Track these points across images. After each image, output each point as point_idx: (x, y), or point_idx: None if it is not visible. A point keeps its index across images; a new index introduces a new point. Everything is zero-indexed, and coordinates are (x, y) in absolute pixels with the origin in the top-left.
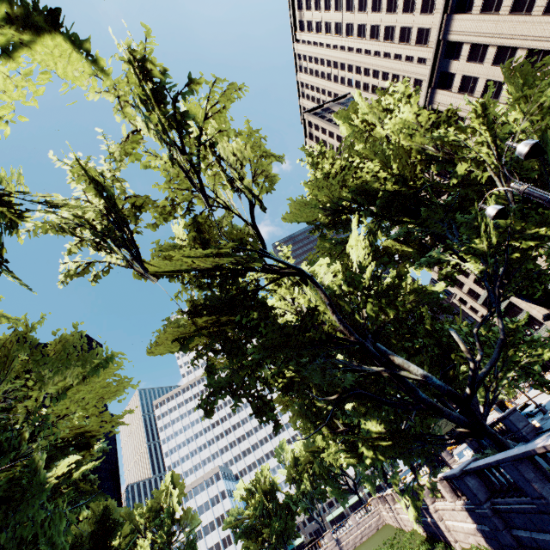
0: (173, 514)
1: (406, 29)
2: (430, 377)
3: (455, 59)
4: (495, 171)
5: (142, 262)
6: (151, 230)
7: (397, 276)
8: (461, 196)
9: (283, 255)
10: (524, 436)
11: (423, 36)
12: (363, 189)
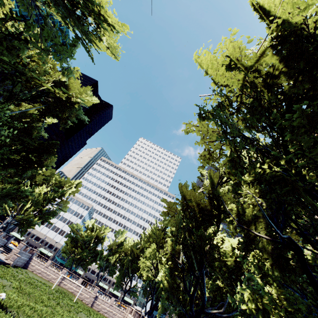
0: (63, 194)
1: None
2: None
3: None
4: None
5: None
6: None
7: None
8: None
9: None
10: None
11: None
12: None
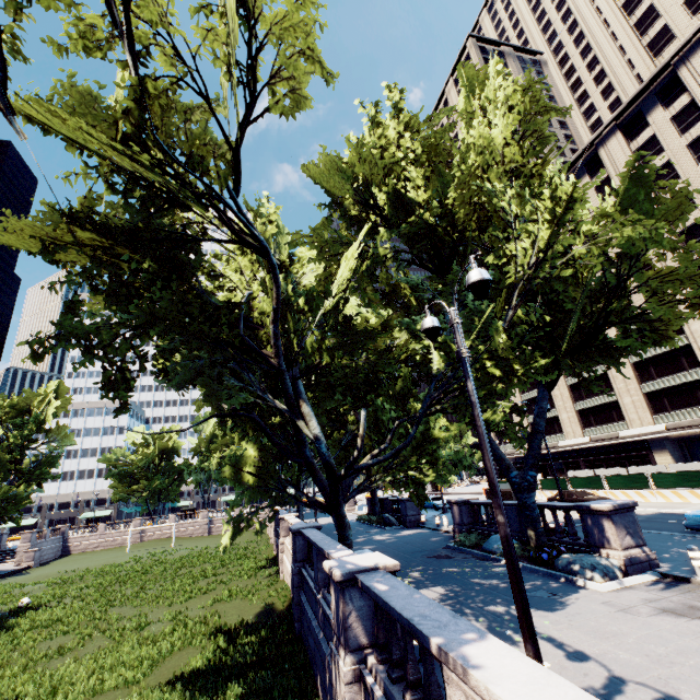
0: (41, 423)
1: (654, 13)
2: (320, 441)
3: (664, 106)
4: (520, 277)
5: (4, 93)
6: (54, 51)
7: (383, 323)
8: (495, 279)
9: (268, 216)
10: (406, 523)
11: (661, 41)
12: (403, 198)
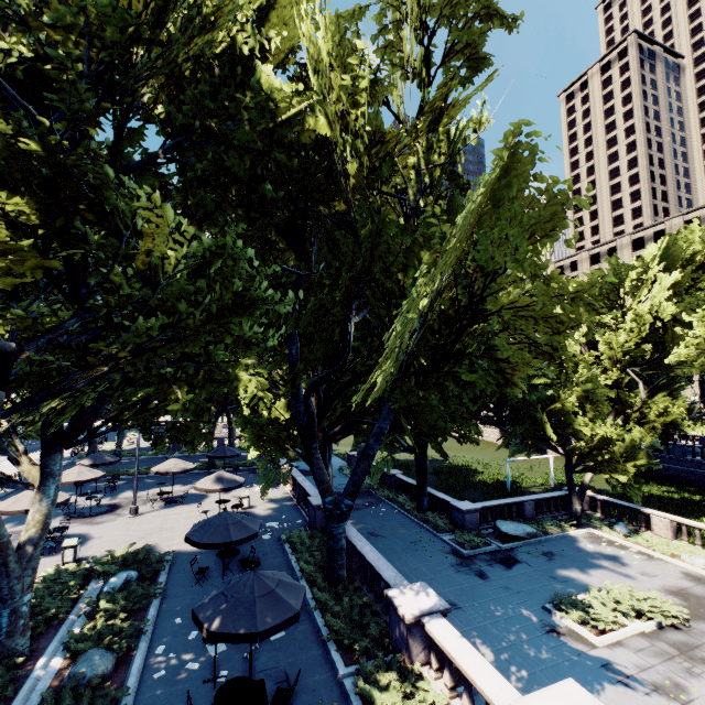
0: None
1: None
2: None
3: None
4: None
5: None
6: None
7: None
8: None
9: None
10: None
11: None
12: None
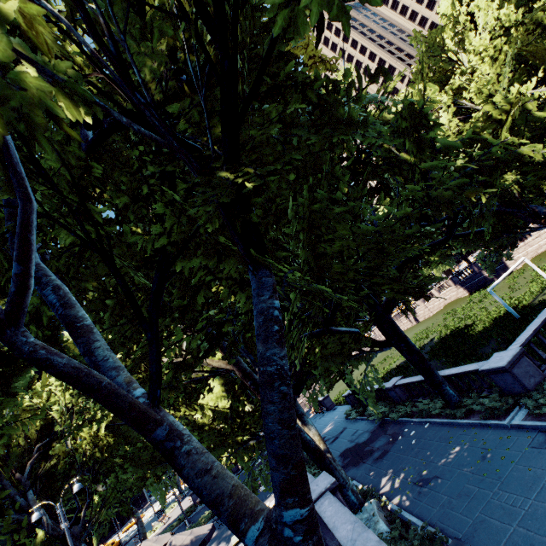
0: None
1: None
2: None
3: None
4: None
5: None
6: None
7: None
8: None
9: None
10: None
11: None
12: None
